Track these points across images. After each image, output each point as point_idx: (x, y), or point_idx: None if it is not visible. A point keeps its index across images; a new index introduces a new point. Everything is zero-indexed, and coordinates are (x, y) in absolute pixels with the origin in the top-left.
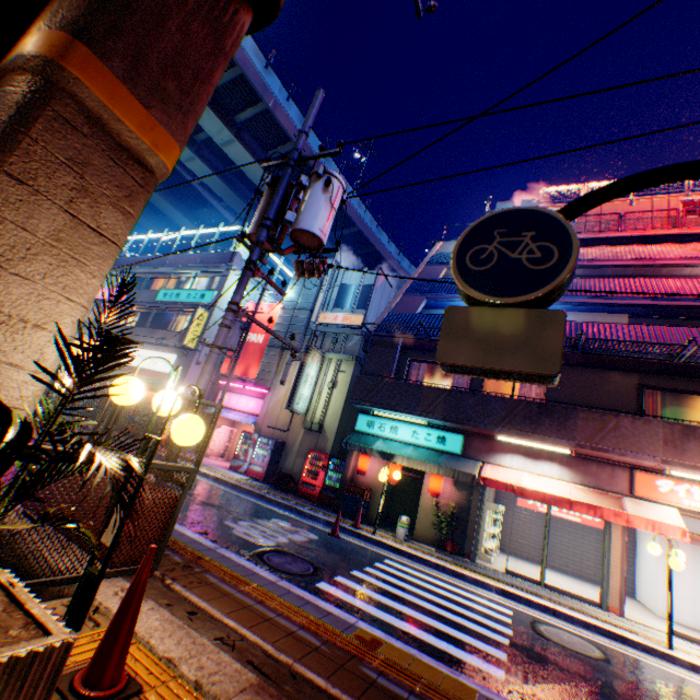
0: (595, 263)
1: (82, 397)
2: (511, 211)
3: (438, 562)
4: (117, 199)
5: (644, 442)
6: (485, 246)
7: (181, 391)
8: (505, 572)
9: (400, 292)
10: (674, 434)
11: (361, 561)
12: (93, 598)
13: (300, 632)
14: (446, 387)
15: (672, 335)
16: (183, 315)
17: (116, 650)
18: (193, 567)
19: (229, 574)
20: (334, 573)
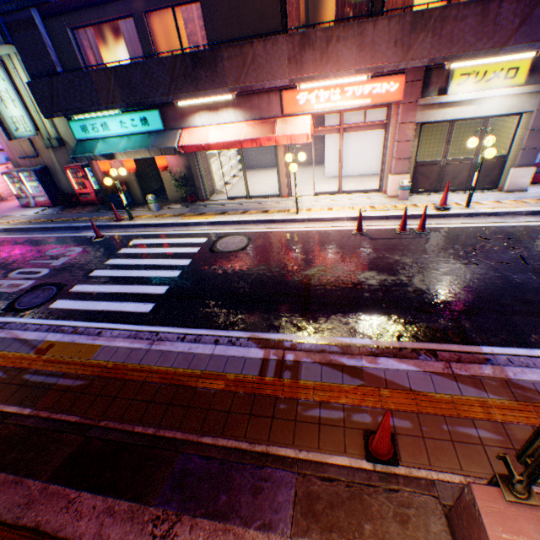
0: None
1: None
2: None
3: (172, 223)
4: None
5: (276, 68)
6: None
7: None
8: (228, 200)
9: None
10: (296, 49)
11: (108, 257)
12: None
13: None
14: (127, 55)
15: None
16: None
17: None
18: None
19: None
20: (73, 286)
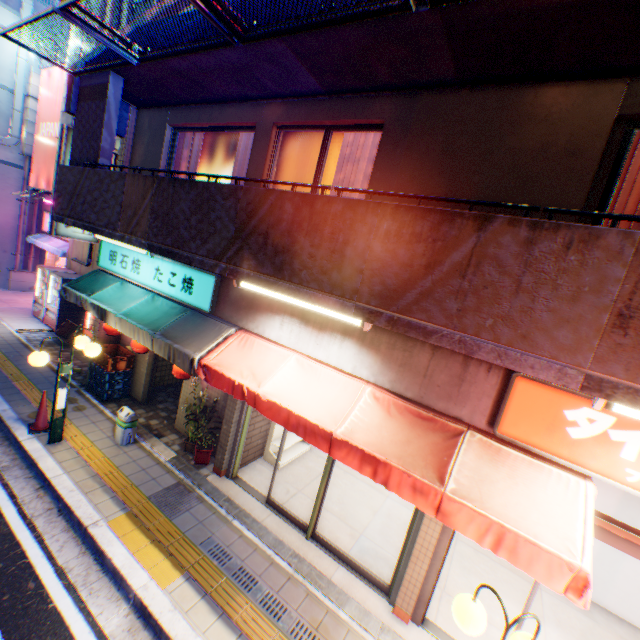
0: None
1: None
2: None
3: (81, 521)
4: None
5: (548, 315)
6: None
7: None
8: (267, 503)
9: None
10: None
11: None
12: None
13: None
14: (227, 182)
15: None
16: None
17: None
18: None
19: None
20: None
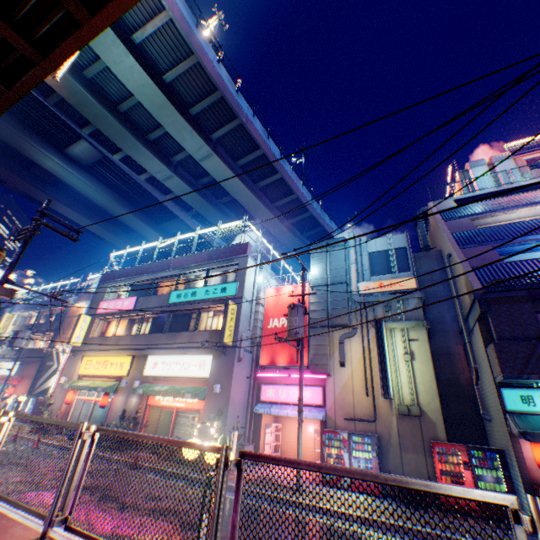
0: None
1: None
2: None
3: None
4: None
5: None
6: None
7: None
8: None
9: (455, 246)
10: None
11: None
12: None
13: None
14: None
15: None
16: (200, 312)
17: None
18: None
19: None
20: None
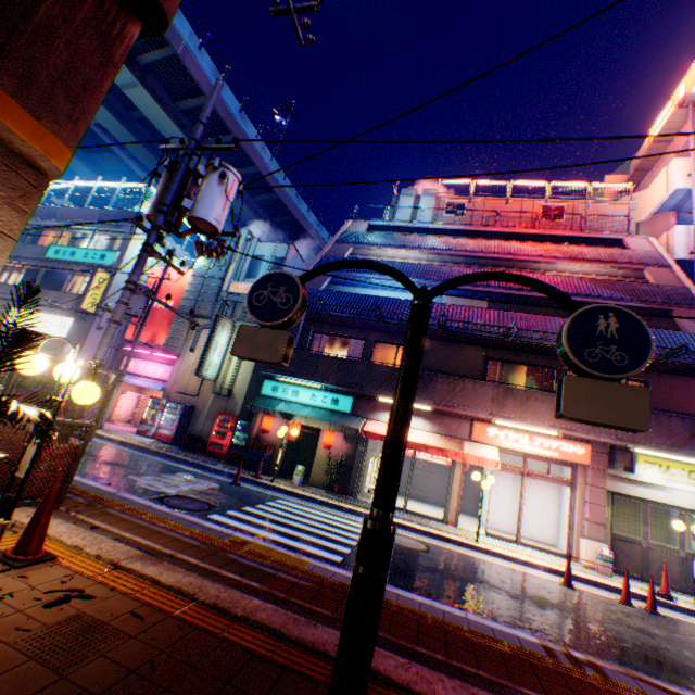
0: (472, 253)
1: (2, 370)
2: (279, 273)
3: (323, 499)
4: (12, 199)
5: (480, 400)
6: (264, 292)
7: (80, 364)
8: None
9: (309, 268)
10: (499, 394)
11: (255, 501)
12: (13, 513)
13: (185, 538)
14: (344, 356)
15: (509, 318)
16: (80, 276)
17: (38, 533)
18: (96, 504)
19: (129, 508)
20: (227, 509)
